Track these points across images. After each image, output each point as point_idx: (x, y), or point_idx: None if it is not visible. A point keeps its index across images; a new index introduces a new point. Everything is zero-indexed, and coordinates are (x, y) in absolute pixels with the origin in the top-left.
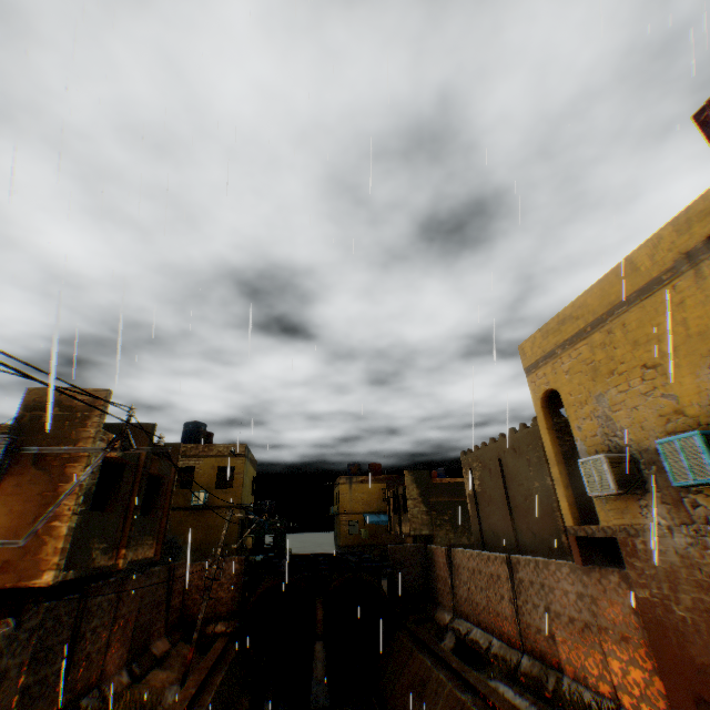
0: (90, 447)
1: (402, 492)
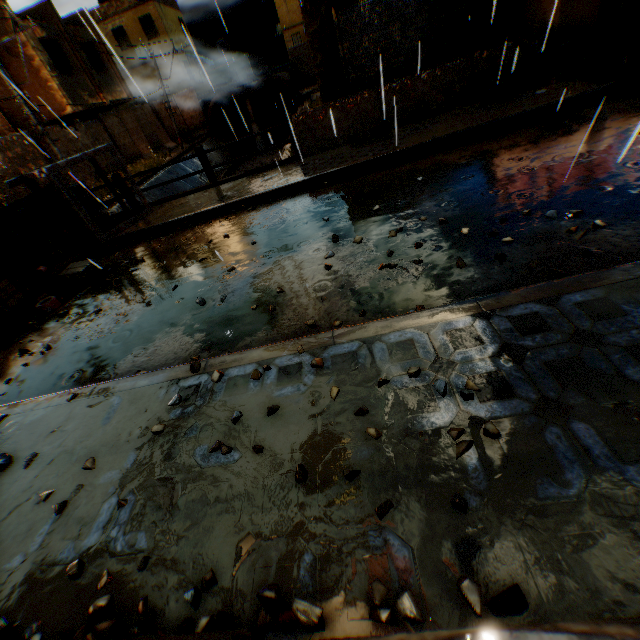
0: (12, 37)
1: None
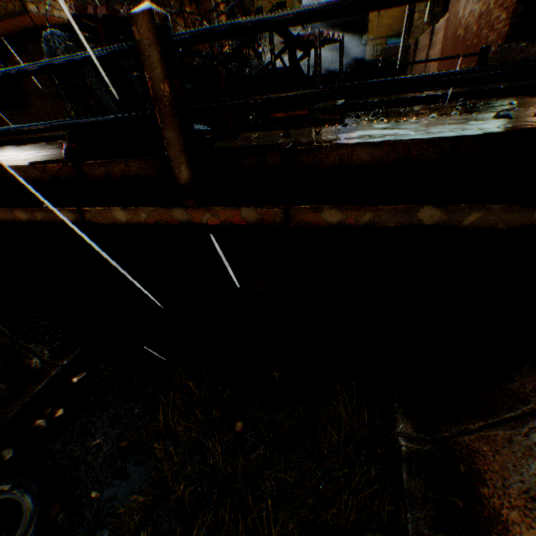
0: None
1: (413, 8)
